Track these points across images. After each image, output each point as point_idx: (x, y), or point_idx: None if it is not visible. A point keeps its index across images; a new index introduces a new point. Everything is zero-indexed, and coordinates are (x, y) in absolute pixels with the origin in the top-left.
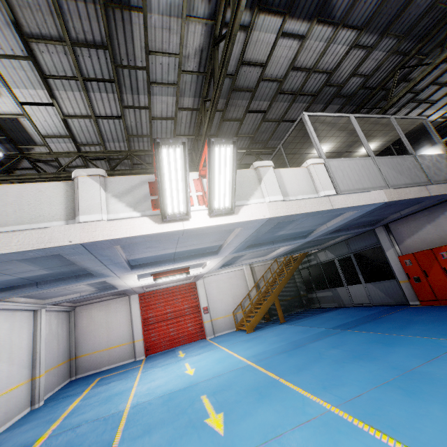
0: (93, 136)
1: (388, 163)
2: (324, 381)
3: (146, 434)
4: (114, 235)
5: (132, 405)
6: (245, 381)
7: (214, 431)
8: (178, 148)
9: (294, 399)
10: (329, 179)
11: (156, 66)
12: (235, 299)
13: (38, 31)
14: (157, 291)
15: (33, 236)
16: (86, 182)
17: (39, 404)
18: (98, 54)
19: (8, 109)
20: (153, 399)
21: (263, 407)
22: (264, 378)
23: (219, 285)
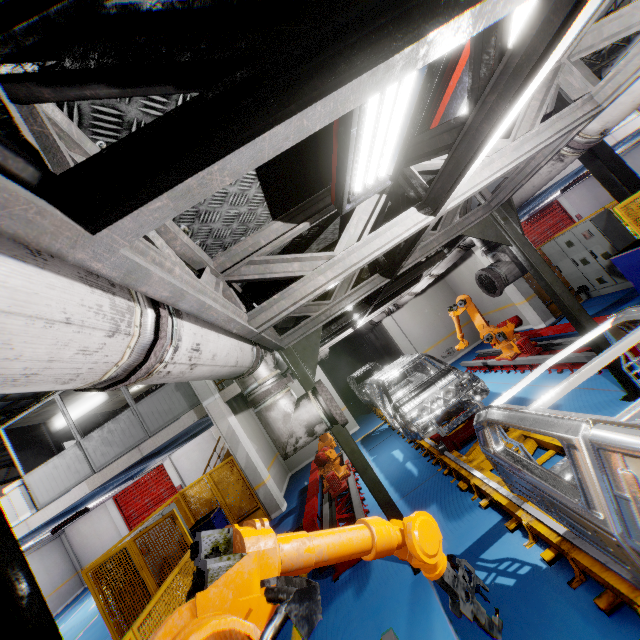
0: None
1: (97, 439)
2: None
3: None
4: None
5: None
6: (69, 637)
7: None
8: None
9: None
10: (25, 501)
11: None
12: (210, 464)
13: None
14: (129, 488)
15: None
16: None
17: None
18: None
19: None
20: None
21: None
22: (74, 636)
23: (189, 456)
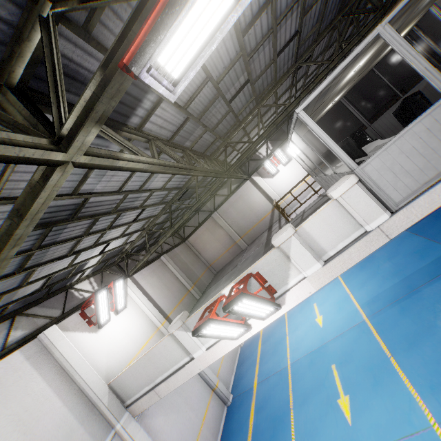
0: (142, 221)
1: None
2: (431, 376)
3: (305, 403)
4: (216, 357)
5: (290, 362)
6: (362, 352)
7: (345, 419)
8: (210, 326)
9: (401, 398)
10: (371, 201)
11: (131, 185)
12: None
13: (68, 249)
14: None
15: (183, 373)
16: (179, 334)
17: (242, 343)
18: (99, 220)
19: (98, 258)
20: (301, 358)
21: (377, 400)
22: (377, 352)
23: None
